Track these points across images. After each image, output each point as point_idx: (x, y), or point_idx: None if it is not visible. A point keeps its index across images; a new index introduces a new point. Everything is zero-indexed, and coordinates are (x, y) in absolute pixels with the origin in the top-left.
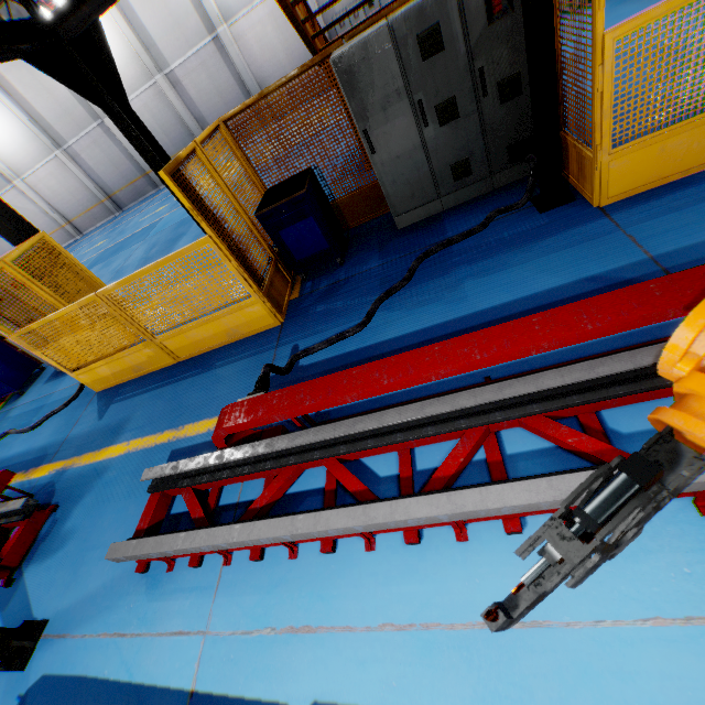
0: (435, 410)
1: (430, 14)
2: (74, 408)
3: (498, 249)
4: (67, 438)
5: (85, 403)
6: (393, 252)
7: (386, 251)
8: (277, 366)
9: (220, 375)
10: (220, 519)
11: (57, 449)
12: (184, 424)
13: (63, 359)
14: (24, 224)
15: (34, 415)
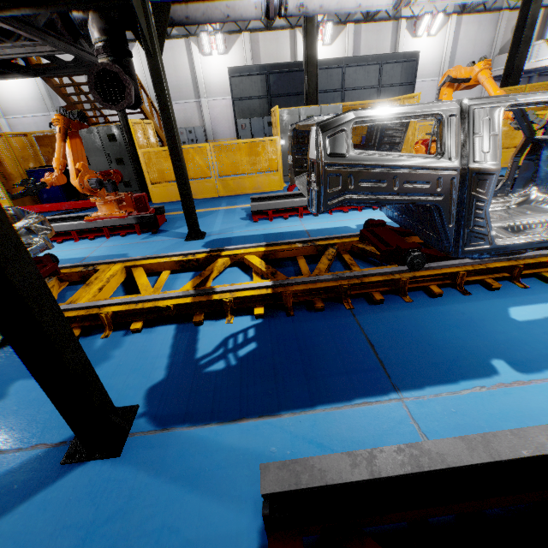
0: None
1: (112, 130)
2: None
3: None
4: None
5: None
6: None
7: None
8: None
9: None
10: None
11: None
12: None
13: None
14: None
15: None
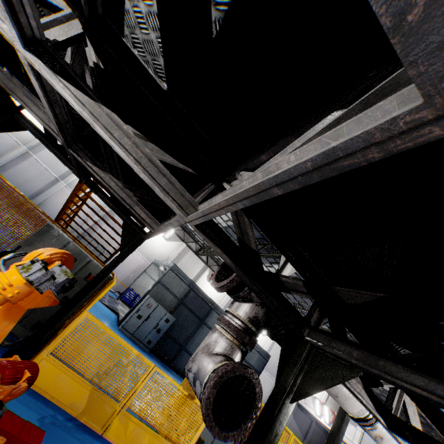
0: None
1: (79, 255)
2: None
3: None
4: None
5: None
6: None
7: None
8: None
9: None
10: None
11: None
12: None
13: None
14: None
15: None
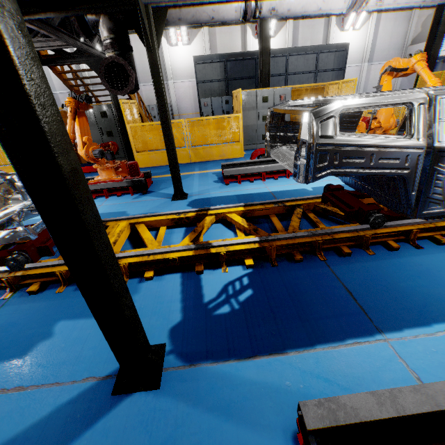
0: None
1: (104, 108)
2: None
3: None
4: None
5: None
6: None
7: None
8: None
9: None
10: None
11: None
12: None
13: None
14: None
15: None
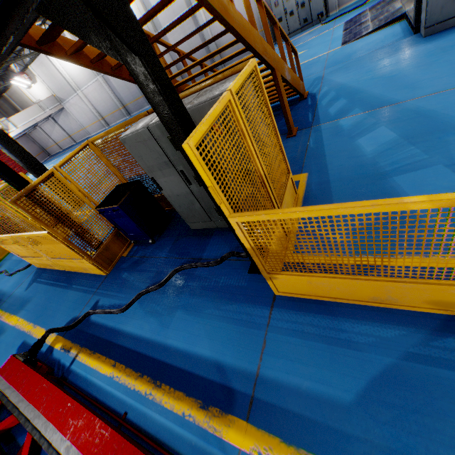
0: (56, 444)
1: None
2: (27, 272)
3: (209, 292)
4: (12, 294)
5: (30, 272)
6: (176, 250)
7: (174, 246)
8: (59, 328)
9: (68, 297)
10: (1, 413)
11: (6, 299)
12: (38, 324)
13: (16, 251)
14: (27, 156)
15: (17, 265)
